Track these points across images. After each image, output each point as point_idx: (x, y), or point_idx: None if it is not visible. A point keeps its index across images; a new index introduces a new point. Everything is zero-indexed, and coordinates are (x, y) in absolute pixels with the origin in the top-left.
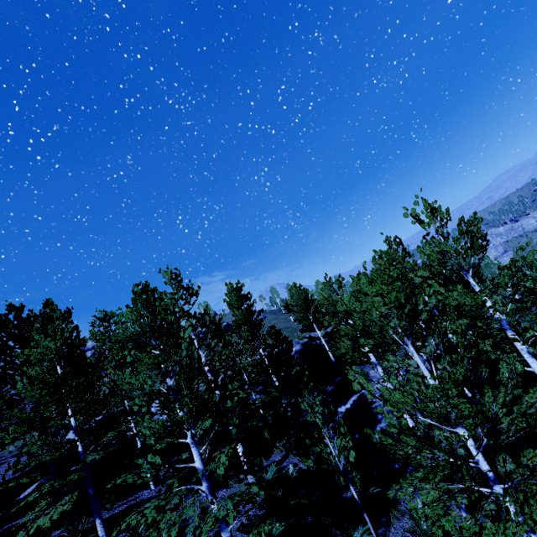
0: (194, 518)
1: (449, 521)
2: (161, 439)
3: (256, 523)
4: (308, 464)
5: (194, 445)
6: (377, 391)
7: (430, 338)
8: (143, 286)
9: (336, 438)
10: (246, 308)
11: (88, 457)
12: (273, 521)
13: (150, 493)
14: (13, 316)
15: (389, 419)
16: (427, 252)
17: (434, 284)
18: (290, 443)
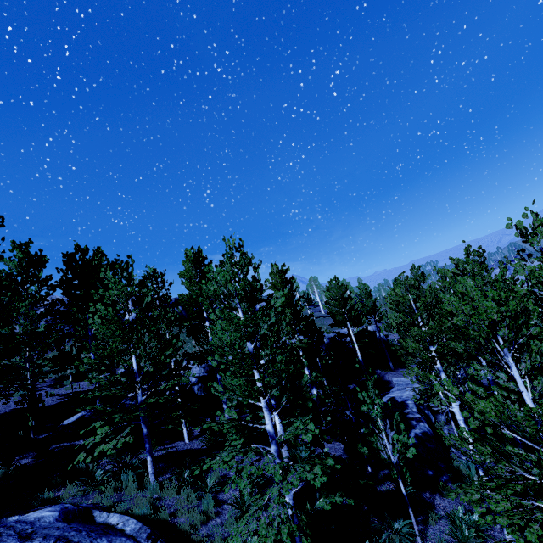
0: (276, 475)
1: (531, 533)
2: (250, 396)
3: (325, 492)
4: (363, 451)
5: (267, 410)
6: (408, 398)
7: (527, 355)
8: (194, 251)
9: (393, 432)
10: (289, 291)
11: (151, 400)
12: (316, 495)
13: (185, 446)
14: (79, 256)
15: (474, 425)
16: (527, 269)
17: (527, 302)
18: (335, 428)
